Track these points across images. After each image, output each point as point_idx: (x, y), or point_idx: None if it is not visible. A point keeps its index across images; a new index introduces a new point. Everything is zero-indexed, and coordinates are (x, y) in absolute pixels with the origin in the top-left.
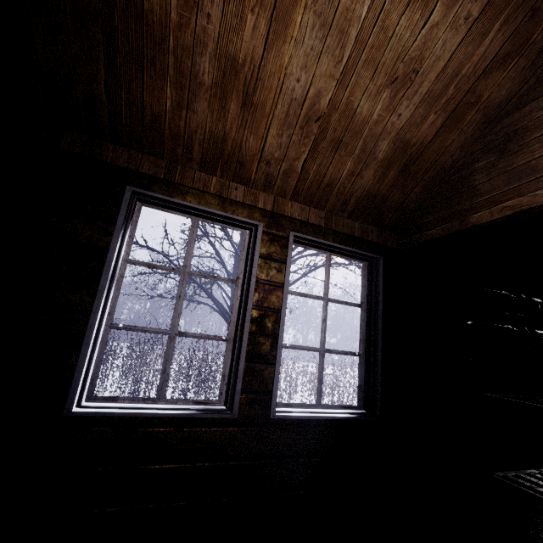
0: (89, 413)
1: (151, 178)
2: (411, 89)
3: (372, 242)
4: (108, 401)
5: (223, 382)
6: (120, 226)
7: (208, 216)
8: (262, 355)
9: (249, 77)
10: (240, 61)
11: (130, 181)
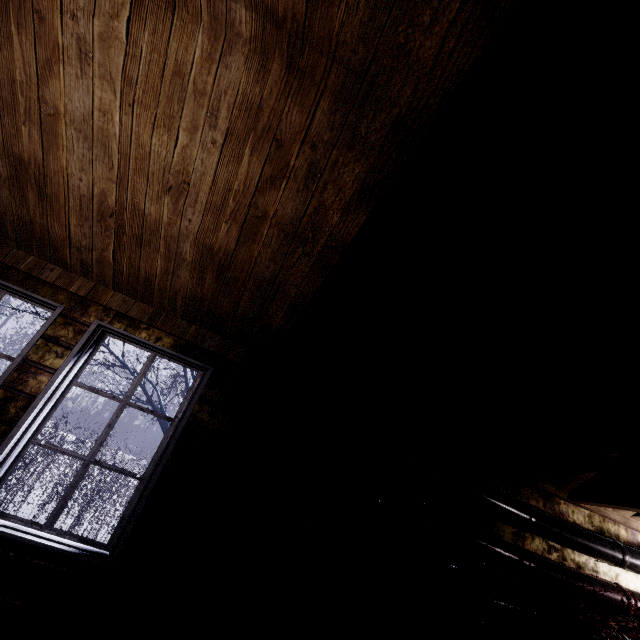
0: None
1: None
2: (190, 198)
3: (208, 349)
4: None
5: None
6: None
7: (10, 290)
8: None
9: (38, 173)
10: (27, 160)
11: None
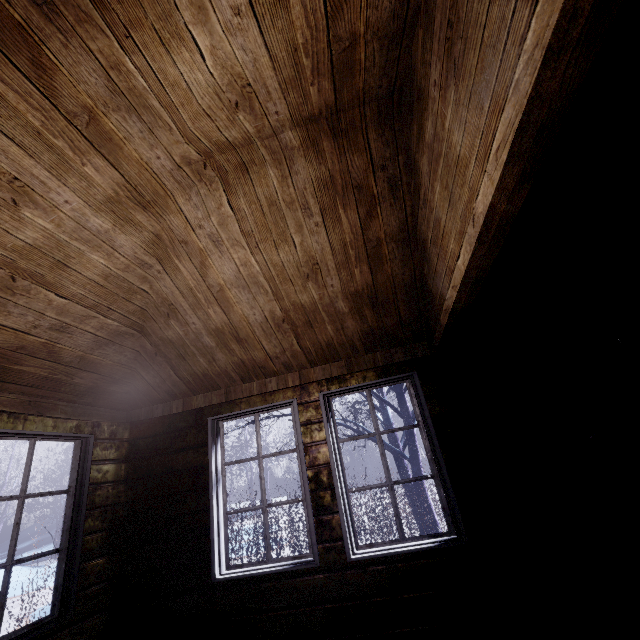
0: (225, 578)
1: (219, 405)
2: (323, 271)
3: (400, 362)
4: (238, 568)
5: (309, 536)
6: (210, 447)
7: (260, 411)
8: (326, 506)
9: (230, 330)
10: (220, 327)
11: (209, 413)
